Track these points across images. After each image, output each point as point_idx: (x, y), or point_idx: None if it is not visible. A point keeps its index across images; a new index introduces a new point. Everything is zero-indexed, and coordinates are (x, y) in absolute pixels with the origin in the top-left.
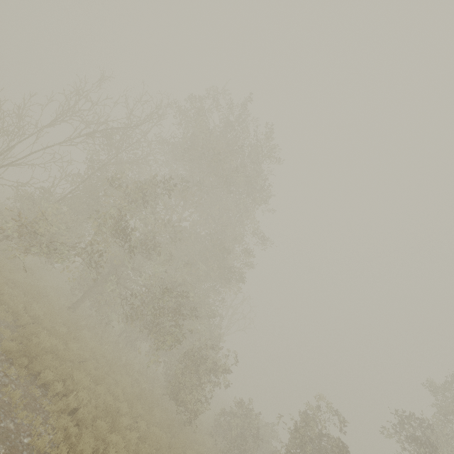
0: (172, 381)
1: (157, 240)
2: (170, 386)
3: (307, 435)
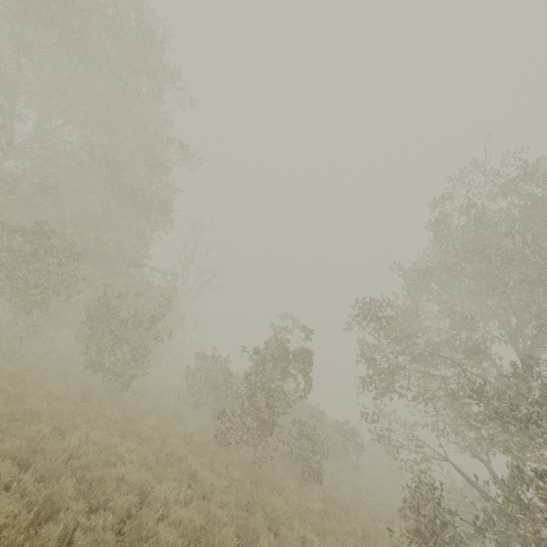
0: (82, 349)
1: (2, 171)
2: (87, 358)
3: (265, 353)
